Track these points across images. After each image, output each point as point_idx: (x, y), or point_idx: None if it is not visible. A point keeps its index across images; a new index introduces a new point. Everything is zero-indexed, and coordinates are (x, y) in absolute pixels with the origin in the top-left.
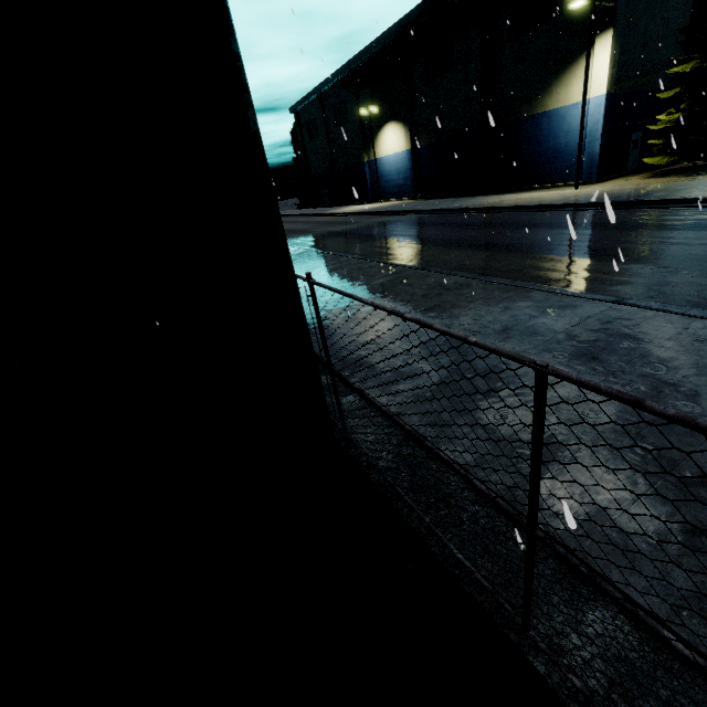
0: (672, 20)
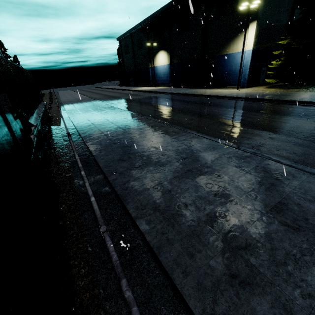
0: (281, 20)
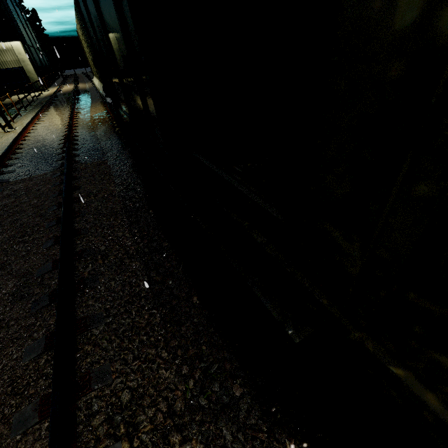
0: None
